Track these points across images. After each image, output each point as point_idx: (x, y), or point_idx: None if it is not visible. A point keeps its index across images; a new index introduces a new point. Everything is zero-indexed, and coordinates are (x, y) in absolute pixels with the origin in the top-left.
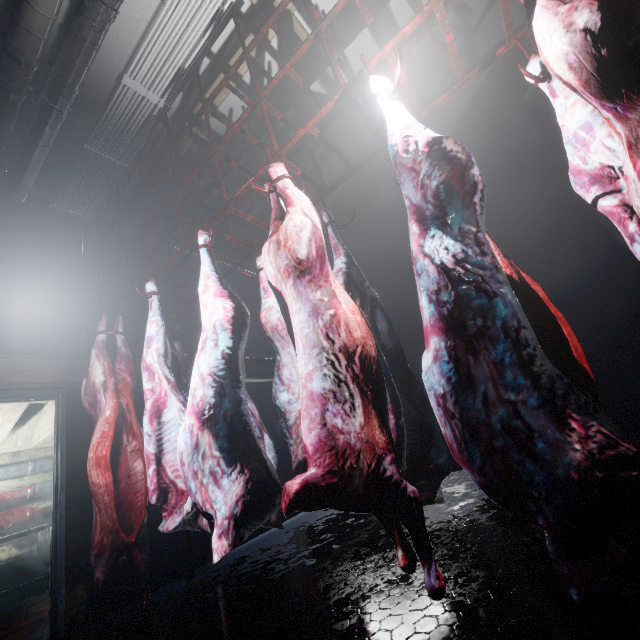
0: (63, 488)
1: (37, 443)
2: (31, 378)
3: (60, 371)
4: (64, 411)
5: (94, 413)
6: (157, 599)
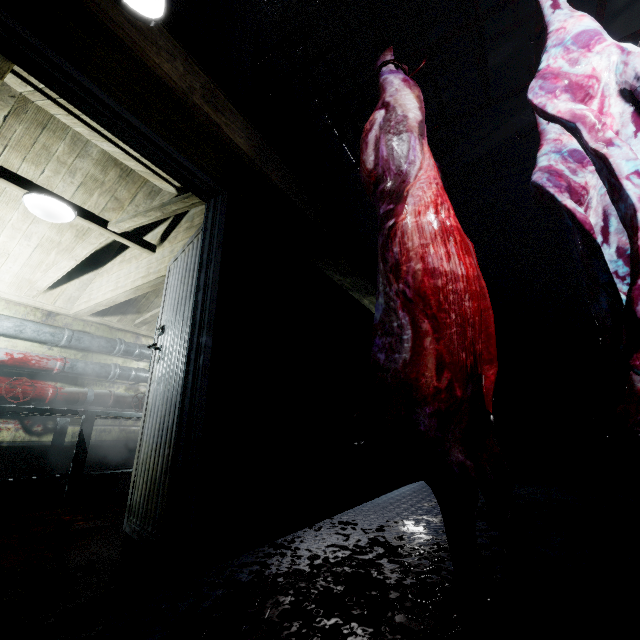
0: (210, 328)
1: (84, 308)
2: (224, 125)
3: (252, 145)
4: (222, 221)
5: (394, 169)
6: (316, 549)
